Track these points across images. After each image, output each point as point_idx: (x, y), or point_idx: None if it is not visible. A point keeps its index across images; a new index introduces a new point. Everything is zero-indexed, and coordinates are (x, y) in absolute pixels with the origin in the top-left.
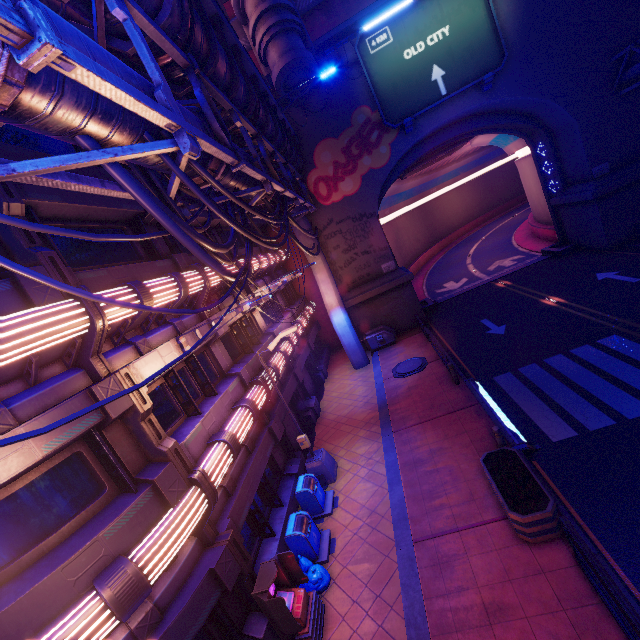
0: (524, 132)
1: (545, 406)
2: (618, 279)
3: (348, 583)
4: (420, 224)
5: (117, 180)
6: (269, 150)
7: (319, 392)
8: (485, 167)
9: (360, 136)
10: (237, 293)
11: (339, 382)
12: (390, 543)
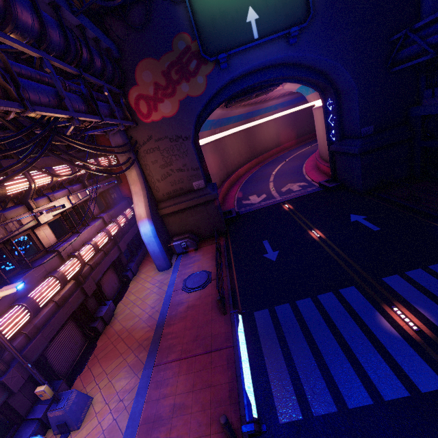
0: (319, 87)
1: (284, 365)
2: (364, 224)
3: None
4: (244, 143)
5: None
6: (32, 55)
7: (122, 291)
8: (296, 107)
9: (180, 62)
10: None
11: (141, 283)
12: None
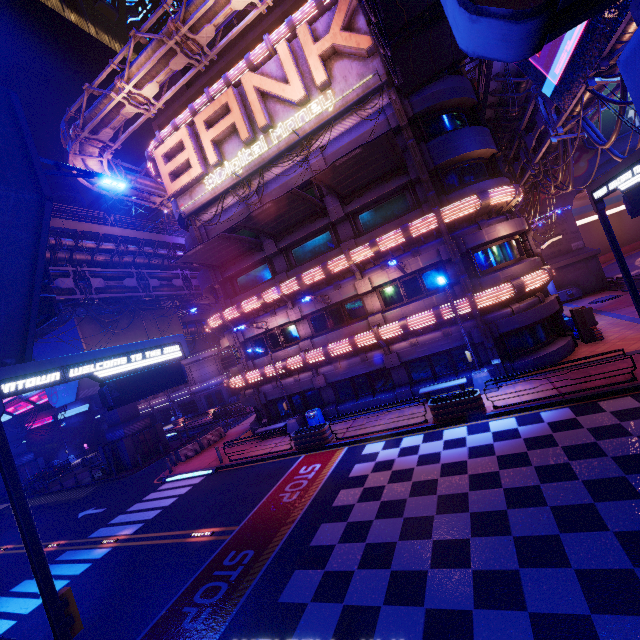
0: None
1: None
2: None
3: (608, 332)
4: None
5: (568, 144)
6: None
7: None
8: None
9: None
10: (548, 208)
11: None
12: (629, 323)
